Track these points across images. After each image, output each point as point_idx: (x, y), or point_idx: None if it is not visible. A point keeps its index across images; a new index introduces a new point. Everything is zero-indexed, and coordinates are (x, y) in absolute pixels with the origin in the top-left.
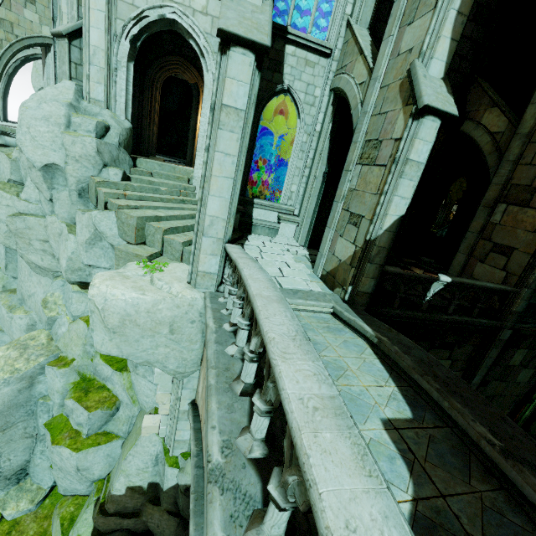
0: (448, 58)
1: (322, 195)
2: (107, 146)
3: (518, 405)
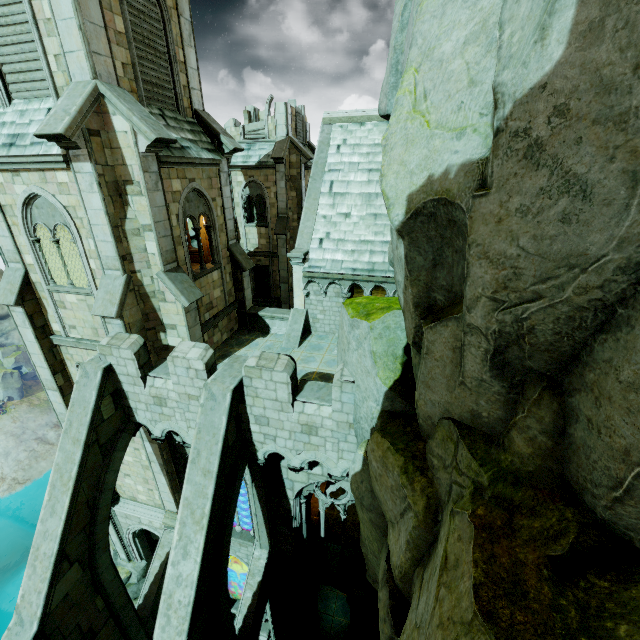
0: None
1: (275, 633)
2: (129, 590)
3: None
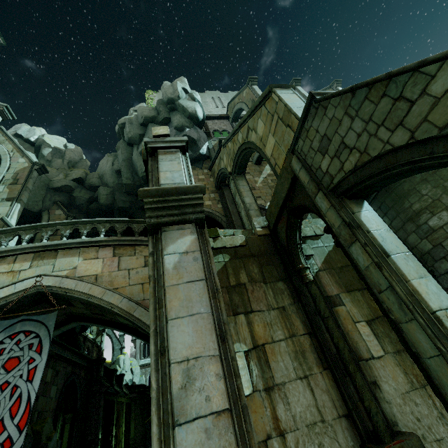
0: (17, 220)
1: None
2: None
3: (54, 419)
